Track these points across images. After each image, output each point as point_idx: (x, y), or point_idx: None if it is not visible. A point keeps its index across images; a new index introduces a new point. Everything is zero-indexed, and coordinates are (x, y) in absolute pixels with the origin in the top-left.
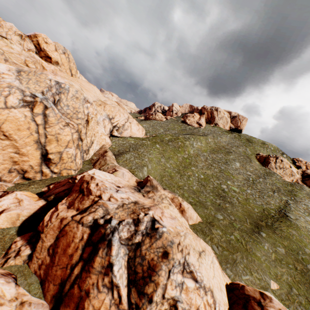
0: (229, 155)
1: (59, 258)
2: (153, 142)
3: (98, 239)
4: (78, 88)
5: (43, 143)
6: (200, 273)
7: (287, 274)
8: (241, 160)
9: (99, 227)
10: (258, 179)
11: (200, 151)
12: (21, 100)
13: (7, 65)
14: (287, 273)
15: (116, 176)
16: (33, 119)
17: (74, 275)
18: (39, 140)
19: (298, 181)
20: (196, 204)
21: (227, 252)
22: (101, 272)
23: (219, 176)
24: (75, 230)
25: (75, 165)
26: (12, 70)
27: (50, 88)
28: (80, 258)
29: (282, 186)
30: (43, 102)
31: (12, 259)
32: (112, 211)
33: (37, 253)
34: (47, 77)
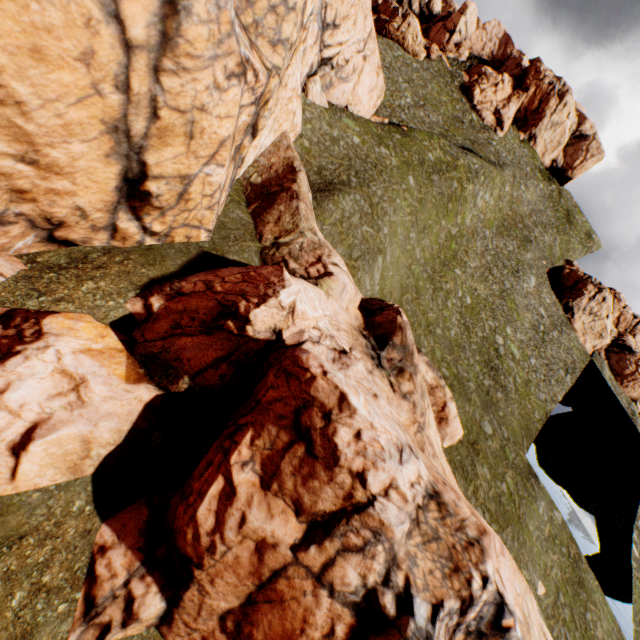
0: (525, 251)
1: None
2: (403, 161)
3: None
4: None
5: (138, 138)
6: None
7: (557, 566)
8: (541, 272)
9: (385, 628)
10: (552, 332)
11: (482, 223)
12: None
13: None
14: (557, 565)
15: (329, 296)
16: (109, 4)
17: None
18: (126, 122)
19: (601, 352)
20: (454, 386)
21: (496, 527)
22: None
23: (497, 307)
24: (308, 603)
25: (215, 218)
26: None
27: None
28: None
29: (579, 360)
30: None
31: (118, 632)
32: (399, 547)
33: (185, 615)
34: None
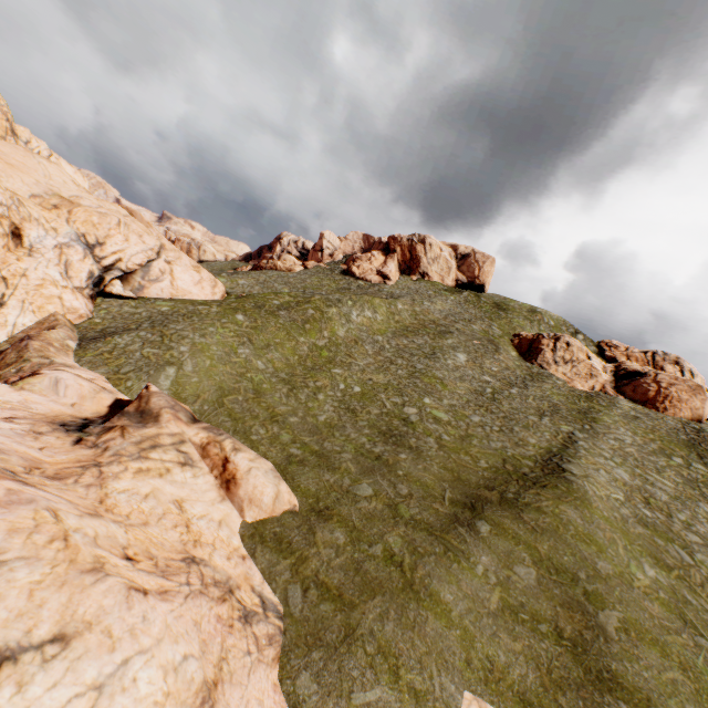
0: (444, 339)
1: None
2: (229, 308)
3: None
4: None
5: None
6: None
7: (529, 657)
8: (474, 348)
9: None
10: (509, 389)
11: (366, 331)
12: None
13: None
14: (529, 655)
15: (24, 390)
16: None
17: None
18: None
19: (606, 389)
20: (307, 461)
21: (333, 606)
22: None
23: (406, 385)
24: None
25: None
26: None
27: None
28: None
29: (566, 402)
30: None
31: None
32: None
33: None
34: None
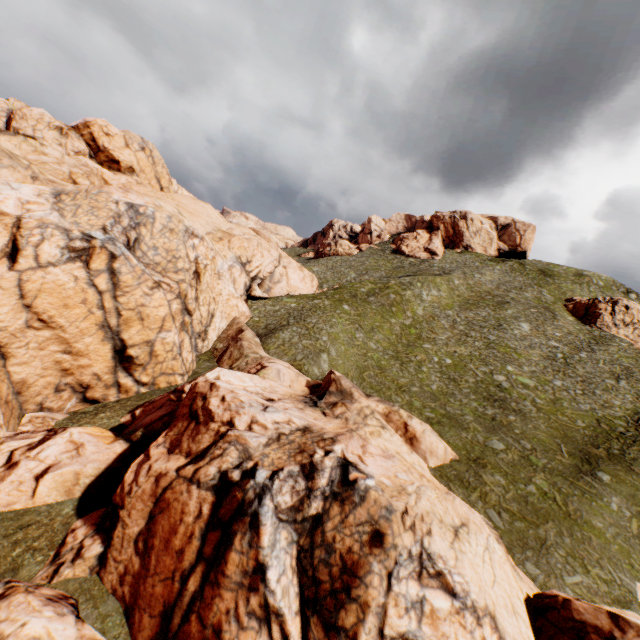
0: (503, 310)
1: (158, 559)
2: (335, 300)
3: (230, 514)
4: (173, 211)
5: (115, 327)
6: (461, 576)
7: None
8: (533, 317)
9: (231, 489)
10: (578, 354)
11: (438, 309)
12: (65, 249)
13: (35, 186)
14: None
15: (266, 378)
16: (90, 282)
17: (189, 594)
18: (107, 322)
19: None
20: (442, 422)
21: (522, 523)
22: (243, 586)
23: (487, 356)
24: (184, 498)
25: (182, 365)
26: (45, 195)
27: (117, 219)
28: (198, 556)
29: (636, 364)
30: (106, 247)
31: (68, 566)
32: (256, 452)
33: (114, 551)
34: (111, 197)
